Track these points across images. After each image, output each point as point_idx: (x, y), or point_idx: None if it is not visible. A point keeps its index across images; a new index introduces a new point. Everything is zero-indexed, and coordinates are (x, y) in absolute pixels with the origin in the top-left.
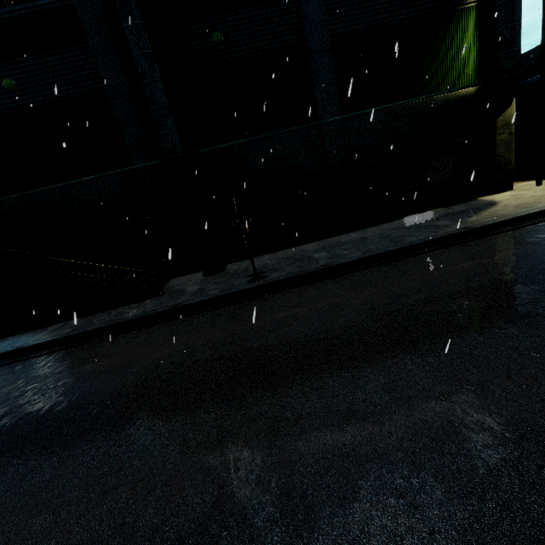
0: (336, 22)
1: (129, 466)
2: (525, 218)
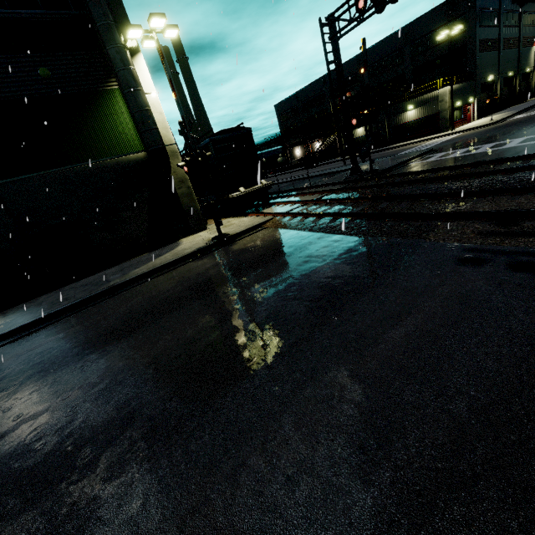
0: None
1: None
2: (163, 268)
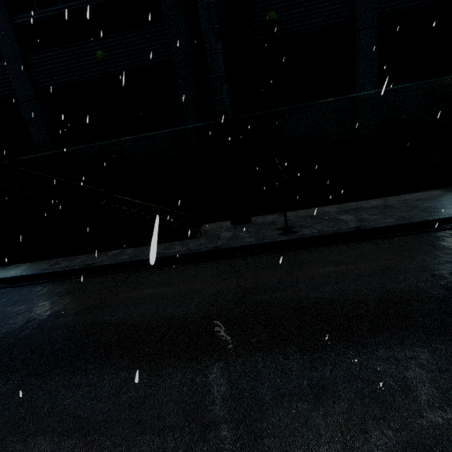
0: (386, 1)
1: (221, 401)
2: None
